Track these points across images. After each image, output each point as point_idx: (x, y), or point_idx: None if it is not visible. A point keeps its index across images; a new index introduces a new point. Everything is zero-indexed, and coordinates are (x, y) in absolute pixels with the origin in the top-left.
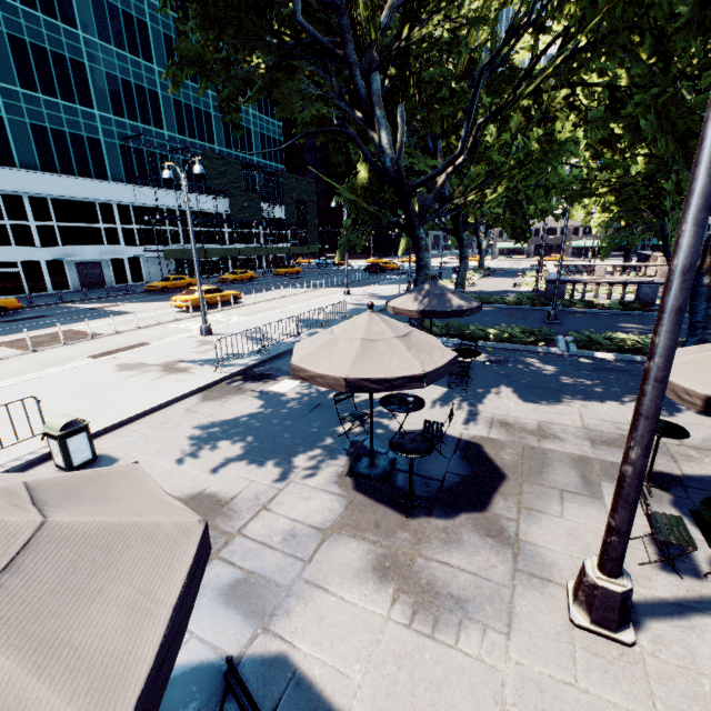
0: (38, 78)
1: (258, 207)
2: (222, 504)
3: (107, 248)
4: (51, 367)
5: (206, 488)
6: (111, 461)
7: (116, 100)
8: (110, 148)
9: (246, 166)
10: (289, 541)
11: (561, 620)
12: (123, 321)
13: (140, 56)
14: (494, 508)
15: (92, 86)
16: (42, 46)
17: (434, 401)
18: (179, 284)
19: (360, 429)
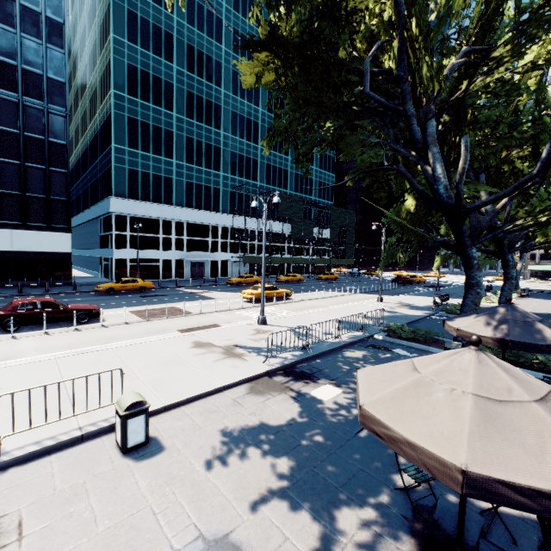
0: (195, 157)
1: (311, 229)
2: None
3: (210, 253)
4: (153, 335)
5: (233, 528)
6: (158, 448)
7: (233, 166)
8: (224, 193)
9: (306, 202)
10: None
11: None
12: (207, 304)
13: (251, 141)
14: None
15: (222, 159)
16: (201, 140)
17: None
18: (249, 281)
19: (422, 485)
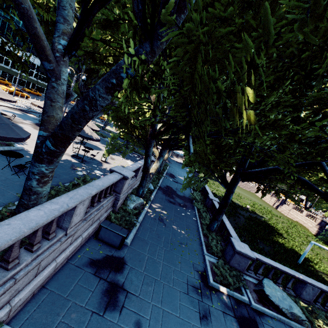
0: None
1: None
2: (11, 117)
3: None
4: None
5: (8, 115)
6: None
7: None
8: None
9: None
10: (21, 122)
11: None
12: None
13: None
14: None
15: None
16: None
17: None
18: (2, 82)
19: None
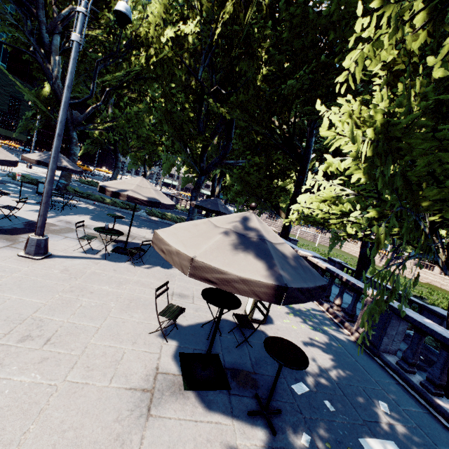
0: None
1: None
2: None
3: None
4: None
5: None
6: None
7: None
8: None
9: None
10: None
11: (13, 255)
12: None
13: None
14: (21, 235)
15: None
16: None
17: (35, 210)
18: None
19: None
